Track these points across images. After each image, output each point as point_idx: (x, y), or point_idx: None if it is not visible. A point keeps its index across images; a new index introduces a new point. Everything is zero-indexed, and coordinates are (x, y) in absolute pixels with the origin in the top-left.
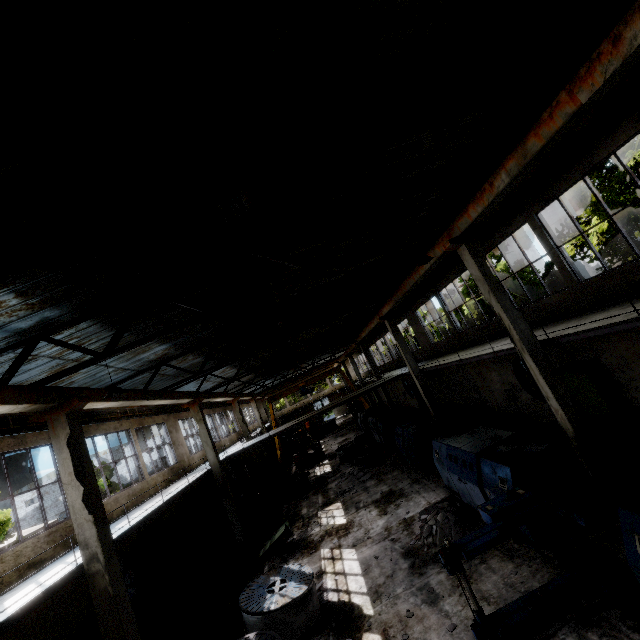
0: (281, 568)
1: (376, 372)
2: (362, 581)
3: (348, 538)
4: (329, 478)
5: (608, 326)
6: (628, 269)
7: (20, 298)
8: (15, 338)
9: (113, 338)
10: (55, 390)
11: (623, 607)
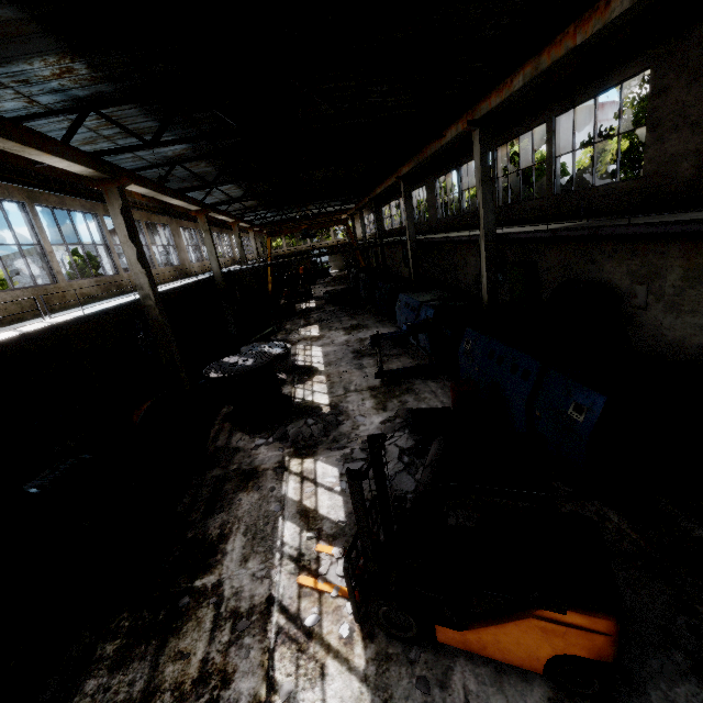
0: (269, 343)
1: (380, 234)
2: (322, 359)
3: (318, 342)
4: (313, 311)
5: (532, 232)
6: (582, 194)
7: (89, 70)
8: (70, 103)
9: (159, 130)
10: (107, 164)
11: (451, 376)
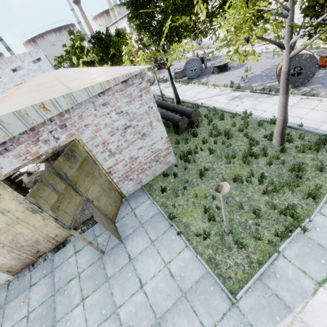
0: None
1: None
2: None
3: None
4: None
5: None
6: None
7: None
8: None
9: None
10: None
11: None
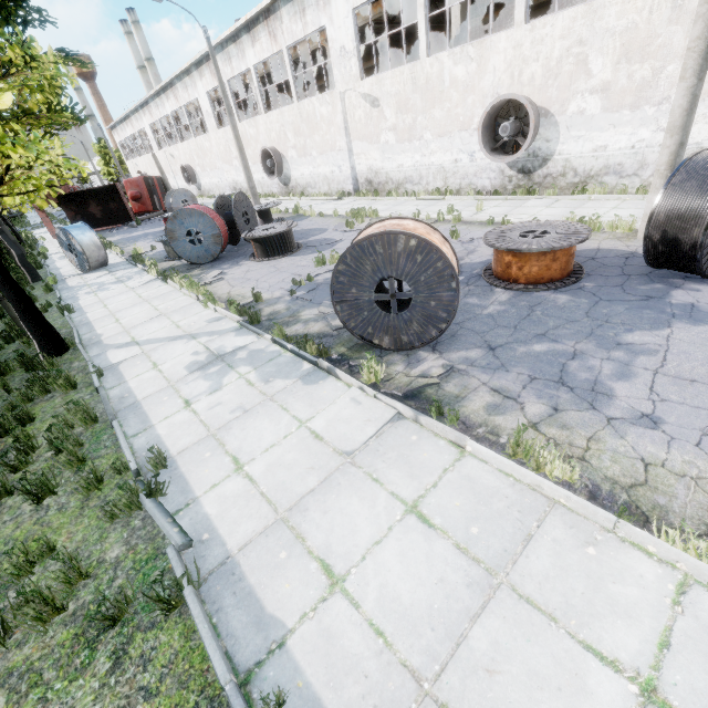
0: None
1: None
2: None
3: None
4: None
5: None
6: None
7: None
8: None
9: None
10: None
11: None
